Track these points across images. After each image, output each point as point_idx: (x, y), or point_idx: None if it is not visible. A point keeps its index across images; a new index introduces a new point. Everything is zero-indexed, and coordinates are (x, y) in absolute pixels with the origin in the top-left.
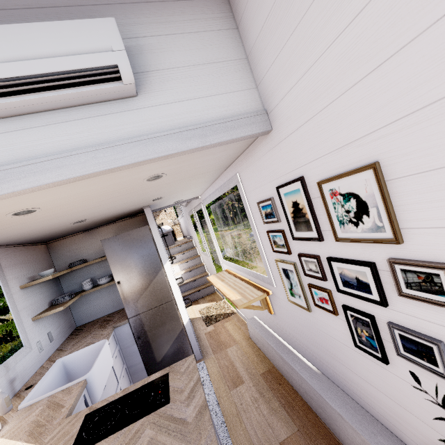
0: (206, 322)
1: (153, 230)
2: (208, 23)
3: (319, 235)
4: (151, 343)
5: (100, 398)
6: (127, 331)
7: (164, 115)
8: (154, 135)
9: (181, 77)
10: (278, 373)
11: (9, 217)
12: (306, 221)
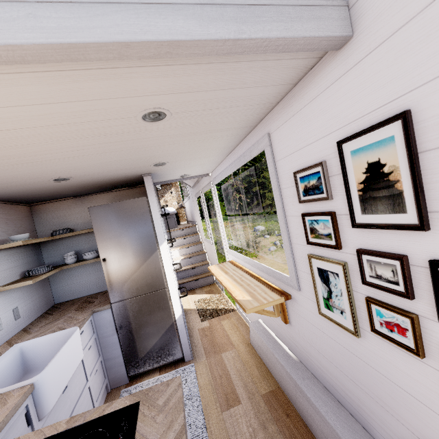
0: (201, 316)
1: (151, 203)
2: None
3: (421, 219)
4: (135, 335)
5: (52, 407)
6: (108, 318)
7: None
8: None
9: None
10: (285, 398)
11: None
12: (393, 195)
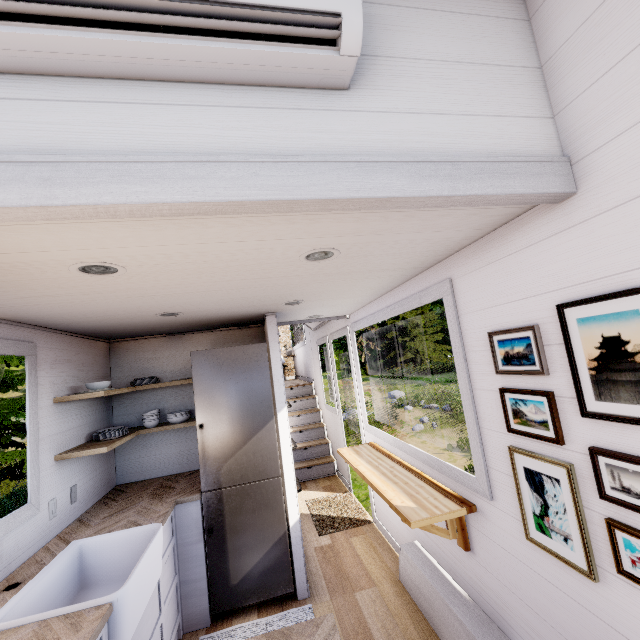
0: (317, 526)
1: (273, 352)
2: (482, 4)
3: None
4: (229, 546)
5: None
6: (195, 514)
7: (388, 129)
8: (366, 158)
9: (427, 75)
10: None
11: (72, 272)
12: None
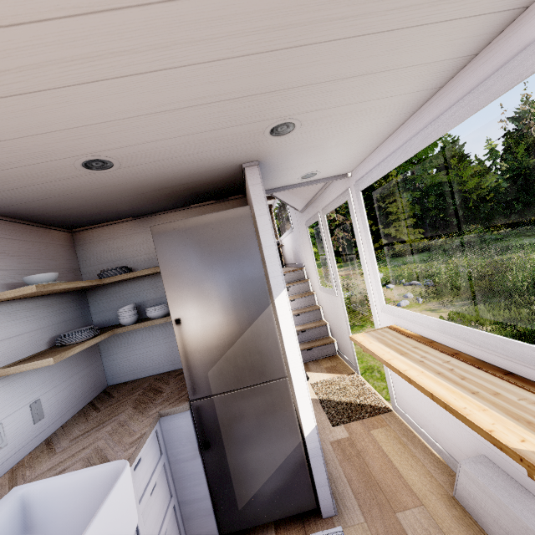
0: (329, 414)
1: (259, 218)
2: None
3: None
4: (232, 461)
5: None
6: (185, 427)
7: None
8: None
9: None
10: None
11: None
12: None
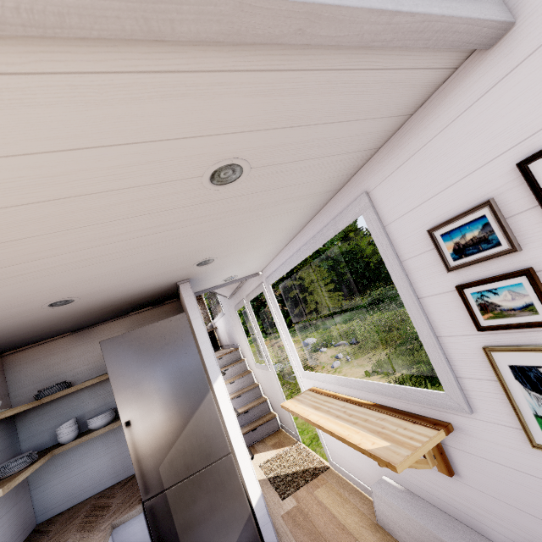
0: (278, 489)
1: (194, 321)
2: None
3: None
4: None
5: None
6: (139, 532)
7: None
8: None
9: None
10: None
11: None
12: None
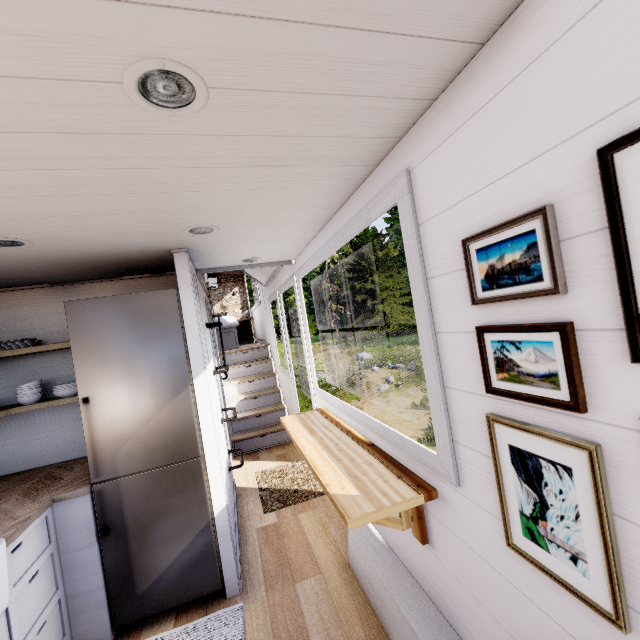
0: (264, 502)
1: (184, 301)
2: None
3: None
4: (134, 546)
5: None
6: (83, 512)
7: None
8: None
9: None
10: None
11: None
12: None
